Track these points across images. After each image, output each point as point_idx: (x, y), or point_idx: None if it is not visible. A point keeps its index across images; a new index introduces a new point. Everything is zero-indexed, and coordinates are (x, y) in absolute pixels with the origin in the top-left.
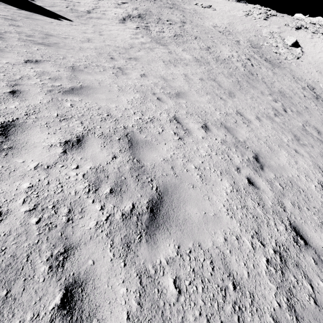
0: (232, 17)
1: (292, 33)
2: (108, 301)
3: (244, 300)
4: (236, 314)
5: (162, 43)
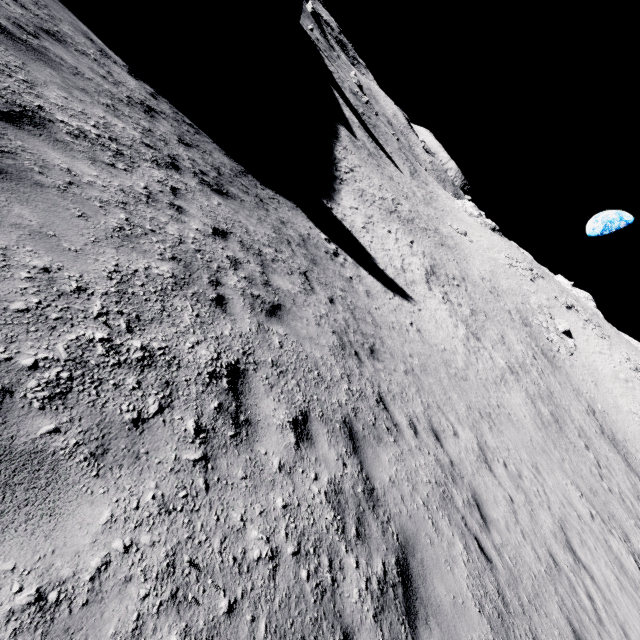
0: (494, 263)
1: (562, 312)
2: None
3: None
4: None
5: (475, 334)
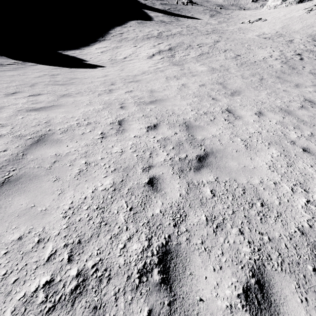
0: (288, 20)
1: None
2: None
3: None
4: None
5: (180, 64)
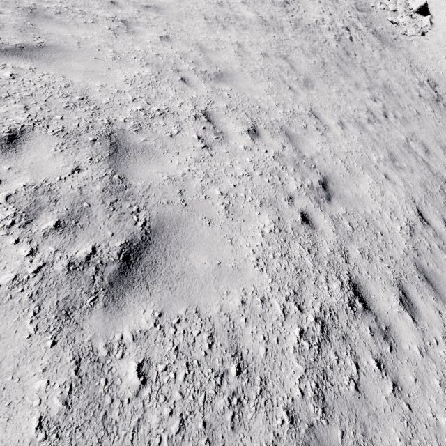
0: None
1: None
2: (7, 402)
3: (249, 389)
4: (232, 410)
5: None
